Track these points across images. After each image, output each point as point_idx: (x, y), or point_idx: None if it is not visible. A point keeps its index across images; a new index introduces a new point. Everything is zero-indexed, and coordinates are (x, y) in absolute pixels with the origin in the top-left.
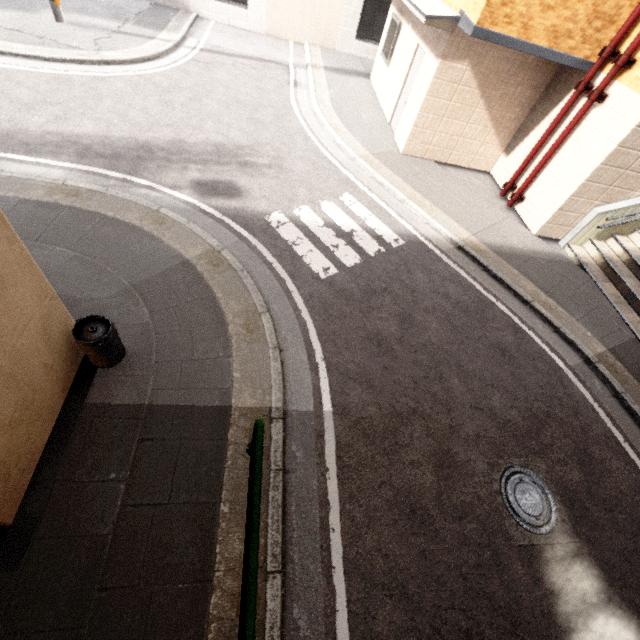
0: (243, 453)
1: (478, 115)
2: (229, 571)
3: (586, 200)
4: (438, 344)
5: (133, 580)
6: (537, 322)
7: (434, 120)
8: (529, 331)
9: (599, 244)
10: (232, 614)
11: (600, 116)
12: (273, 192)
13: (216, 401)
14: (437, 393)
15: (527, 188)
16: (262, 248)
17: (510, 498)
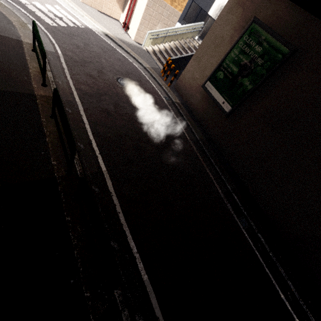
0: (31, 51)
1: None
2: (34, 68)
3: (144, 27)
4: (98, 52)
5: (0, 61)
6: (131, 58)
7: None
8: (128, 59)
9: (152, 46)
10: (37, 74)
11: None
12: None
13: (15, 38)
14: (98, 61)
15: (129, 24)
16: (20, 8)
17: (118, 81)
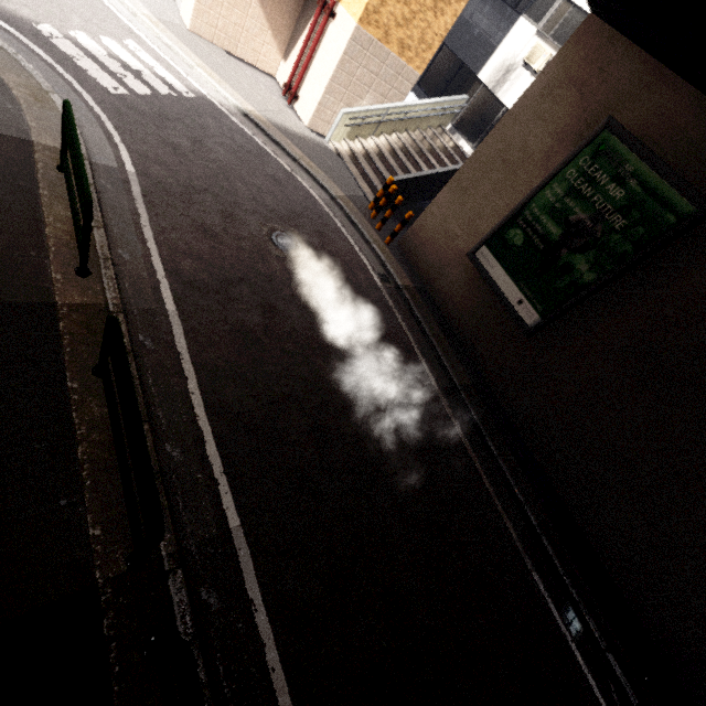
0: (54, 170)
1: (255, 11)
2: (58, 221)
3: (335, 100)
4: (226, 163)
5: None
6: (302, 173)
7: (216, 1)
8: (296, 176)
9: (349, 142)
10: (67, 239)
11: (334, 30)
12: (37, 6)
13: (15, 134)
14: (224, 186)
15: (300, 89)
16: (36, 48)
17: (273, 239)
